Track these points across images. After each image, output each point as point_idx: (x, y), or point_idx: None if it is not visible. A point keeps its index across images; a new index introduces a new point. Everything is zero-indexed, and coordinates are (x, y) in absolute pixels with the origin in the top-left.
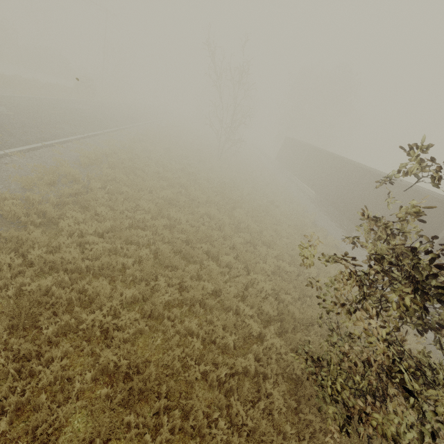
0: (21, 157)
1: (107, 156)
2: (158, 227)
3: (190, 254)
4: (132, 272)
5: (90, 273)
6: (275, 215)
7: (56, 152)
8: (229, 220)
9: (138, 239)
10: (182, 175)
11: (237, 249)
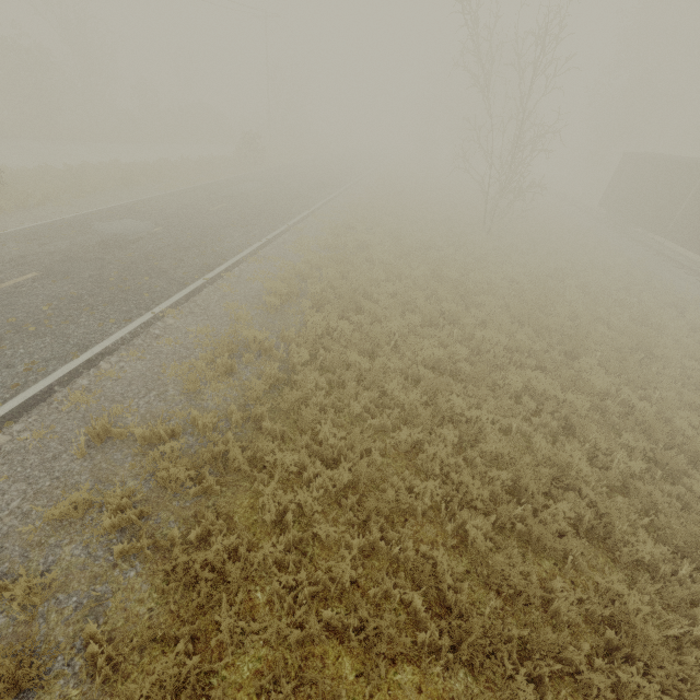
0: (178, 315)
1: (303, 277)
2: (445, 458)
3: (542, 540)
4: (430, 637)
5: (336, 637)
6: (672, 358)
7: (227, 291)
8: (587, 405)
9: (410, 501)
10: (442, 292)
11: (639, 495)
